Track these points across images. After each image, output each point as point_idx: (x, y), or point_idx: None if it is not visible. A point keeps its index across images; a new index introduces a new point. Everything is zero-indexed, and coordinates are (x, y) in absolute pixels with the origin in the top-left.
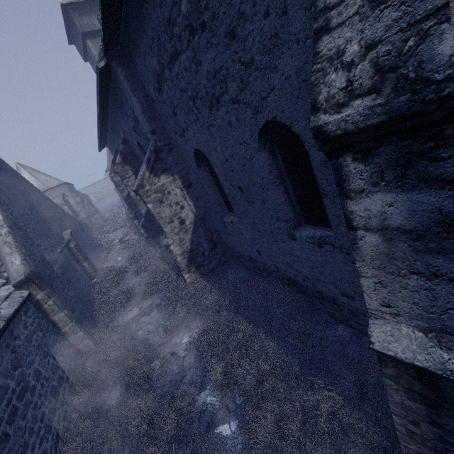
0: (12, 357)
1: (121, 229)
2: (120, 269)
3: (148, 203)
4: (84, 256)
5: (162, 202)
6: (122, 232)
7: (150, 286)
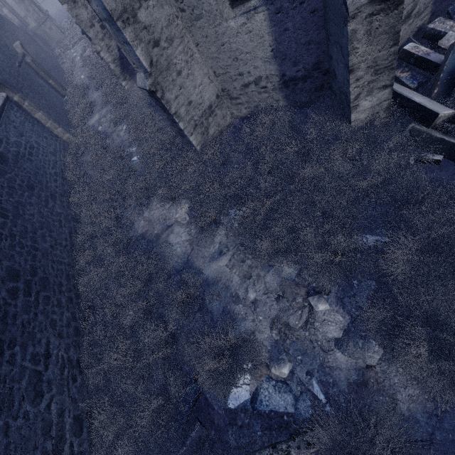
0: (16, 131)
1: (81, 43)
2: (83, 86)
3: (62, 3)
4: (45, 73)
5: (76, 2)
6: (82, 46)
7: (103, 96)
